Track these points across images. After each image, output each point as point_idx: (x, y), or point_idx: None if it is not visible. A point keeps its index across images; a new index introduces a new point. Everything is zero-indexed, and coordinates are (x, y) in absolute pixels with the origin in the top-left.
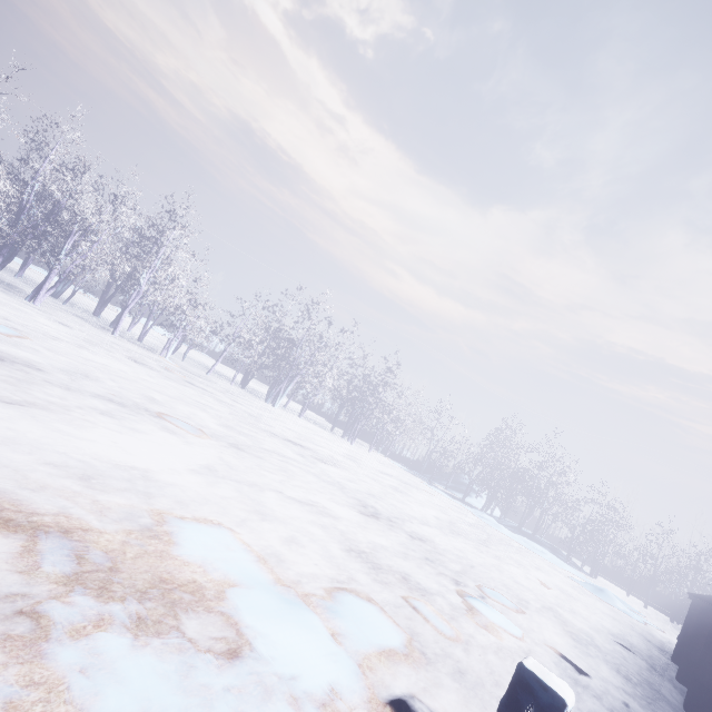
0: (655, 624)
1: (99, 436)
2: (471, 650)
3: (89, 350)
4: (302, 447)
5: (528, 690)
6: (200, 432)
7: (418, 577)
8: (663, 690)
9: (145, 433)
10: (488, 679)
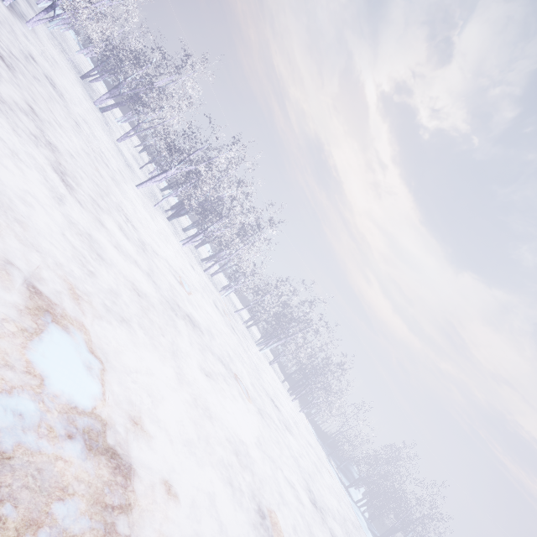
0: None
1: (228, 405)
2: None
3: (204, 298)
4: (277, 408)
5: None
6: (248, 395)
7: None
8: None
9: (236, 399)
10: None
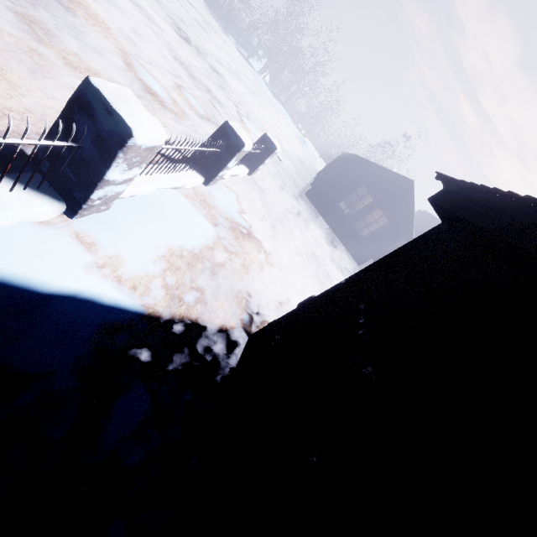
0: (319, 164)
1: None
2: None
3: None
4: None
5: (265, 143)
6: None
7: (216, 94)
8: (307, 178)
9: None
10: None
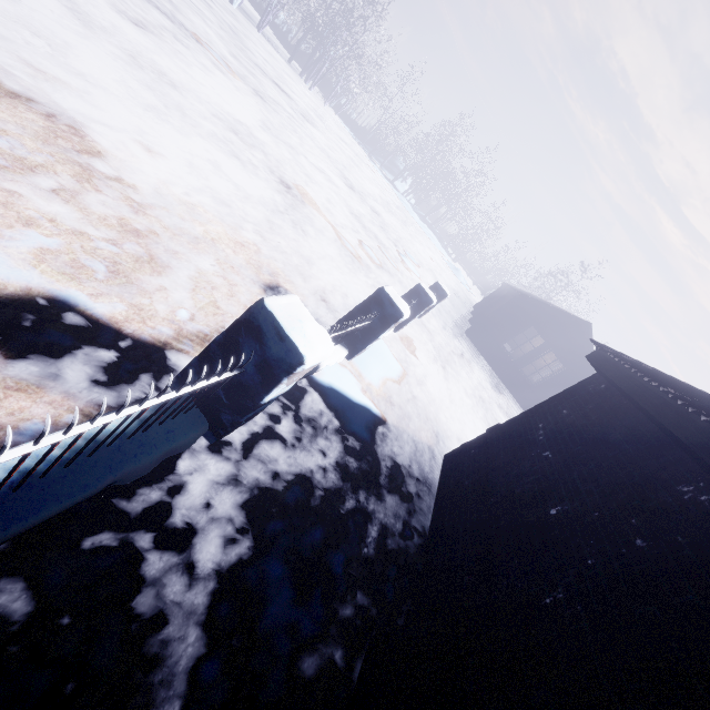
0: (473, 293)
1: (200, 78)
2: (403, 276)
3: None
4: (286, 96)
5: (436, 290)
6: (231, 70)
7: (380, 238)
8: (464, 314)
9: (210, 71)
10: (408, 288)
